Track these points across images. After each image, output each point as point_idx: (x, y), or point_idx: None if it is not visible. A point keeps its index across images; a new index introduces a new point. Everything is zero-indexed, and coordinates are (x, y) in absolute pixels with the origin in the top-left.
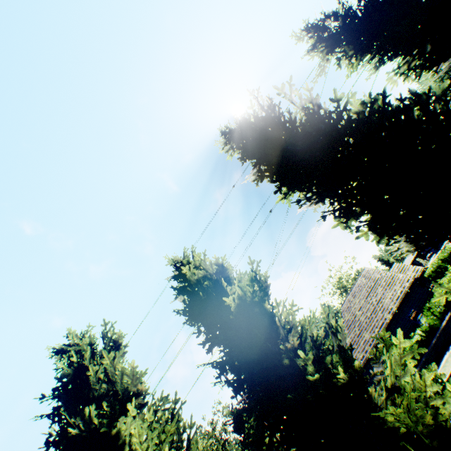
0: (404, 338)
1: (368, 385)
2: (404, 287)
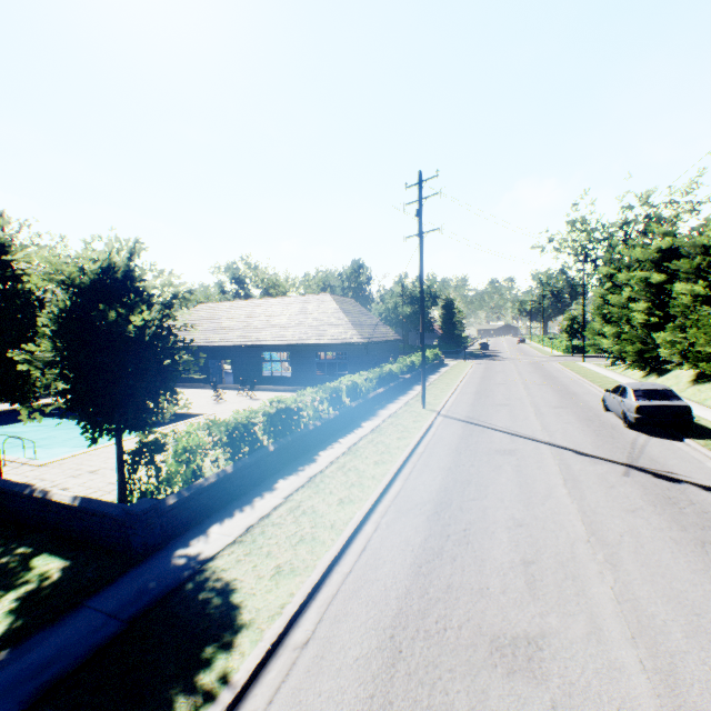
0: (385, 357)
1: (365, 355)
2: (396, 336)
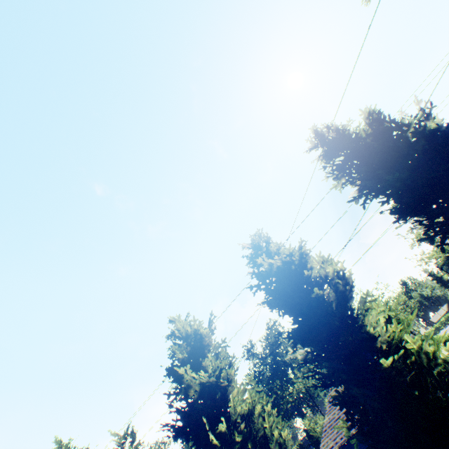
0: None
1: None
2: None
